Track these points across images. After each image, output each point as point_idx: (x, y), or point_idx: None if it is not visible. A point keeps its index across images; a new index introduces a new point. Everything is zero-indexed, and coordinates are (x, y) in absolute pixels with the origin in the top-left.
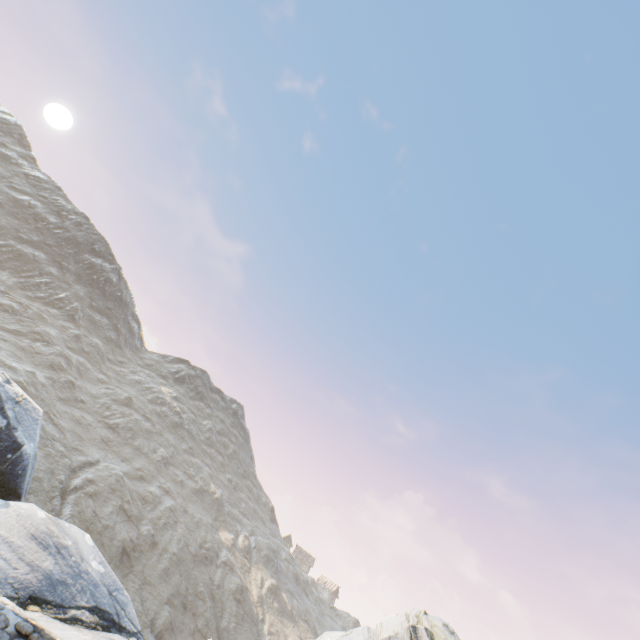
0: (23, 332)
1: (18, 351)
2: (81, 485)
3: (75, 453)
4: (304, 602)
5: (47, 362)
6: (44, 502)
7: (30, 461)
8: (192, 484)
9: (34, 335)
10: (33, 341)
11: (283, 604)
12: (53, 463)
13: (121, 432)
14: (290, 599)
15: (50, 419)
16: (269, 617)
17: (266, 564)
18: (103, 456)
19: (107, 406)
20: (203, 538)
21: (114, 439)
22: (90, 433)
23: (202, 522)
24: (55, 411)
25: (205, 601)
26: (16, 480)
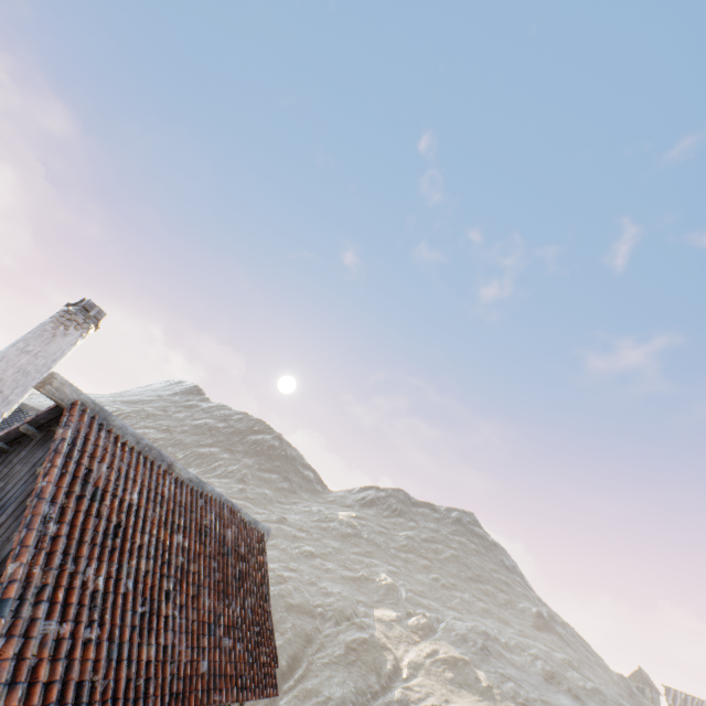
0: None
1: None
2: None
3: None
4: (547, 696)
5: None
6: None
7: None
8: (349, 573)
9: None
10: None
11: (469, 678)
12: None
13: None
14: (495, 679)
15: None
16: (421, 680)
17: (457, 643)
18: None
19: None
20: (327, 602)
21: None
22: None
23: (338, 594)
24: None
25: (284, 634)
26: None
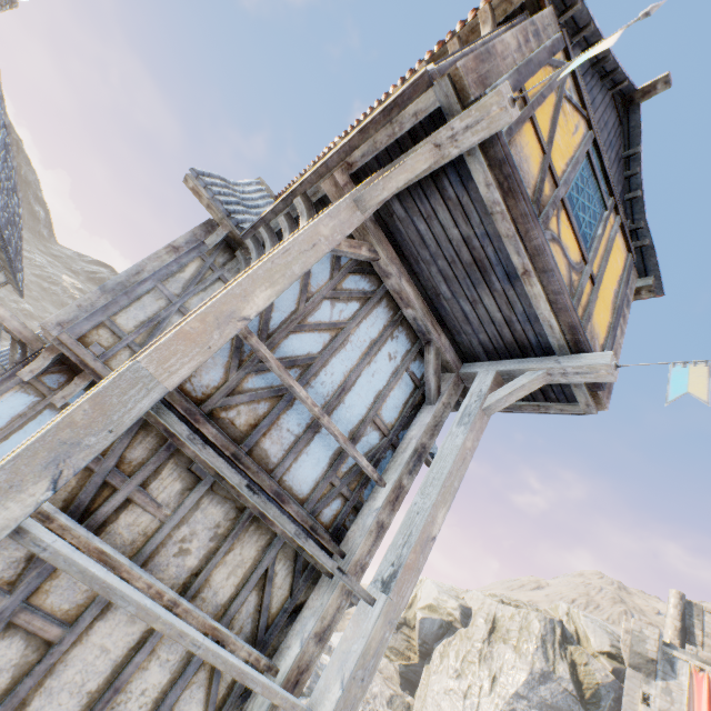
0: None
1: None
2: None
3: None
4: None
5: None
6: None
7: None
8: None
9: None
10: None
11: None
12: None
13: None
14: None
15: None
16: None
17: None
18: None
19: None
20: None
21: None
22: None
23: None
24: None
25: None
26: None
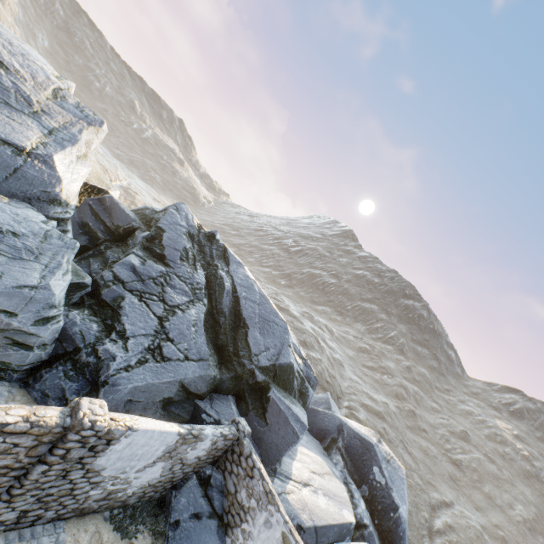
0: (374, 367)
1: (374, 383)
2: (442, 529)
3: (429, 487)
4: None
5: (392, 392)
6: (416, 538)
7: (405, 523)
8: None
9: (381, 369)
10: (381, 374)
11: None
12: (415, 496)
13: (465, 471)
14: None
15: (404, 447)
16: None
17: None
18: (454, 497)
19: (445, 438)
20: None
21: (460, 478)
22: (437, 466)
23: None
24: (406, 439)
25: None
26: (399, 540)
